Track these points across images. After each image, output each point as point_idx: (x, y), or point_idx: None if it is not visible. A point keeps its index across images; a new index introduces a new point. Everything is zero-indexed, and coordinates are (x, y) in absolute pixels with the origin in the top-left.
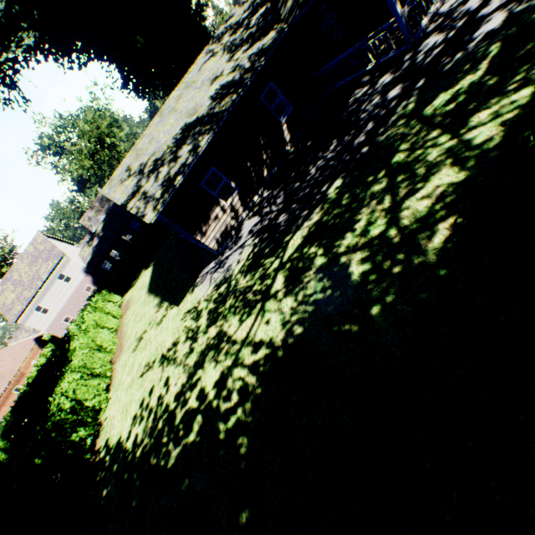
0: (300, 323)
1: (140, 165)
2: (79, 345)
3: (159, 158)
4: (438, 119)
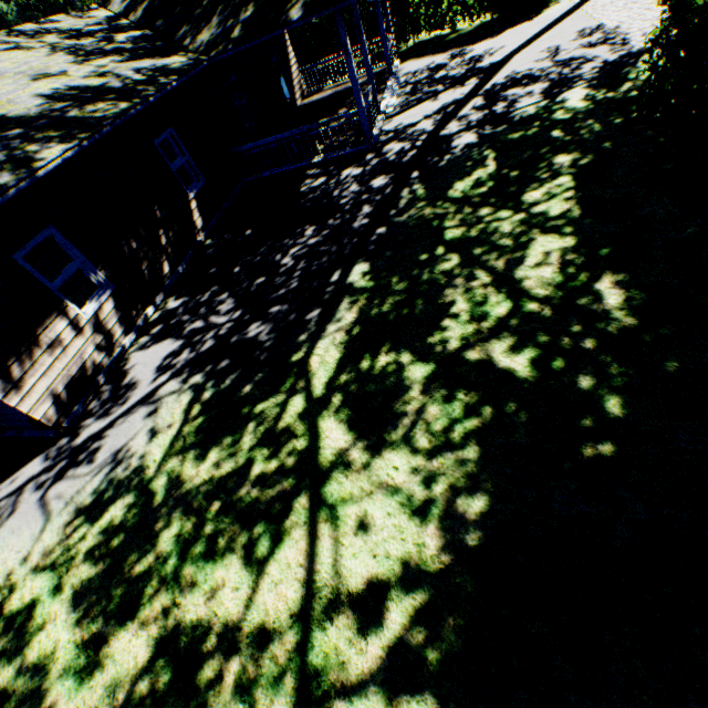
0: (469, 490)
1: None
2: None
3: None
4: (477, 199)
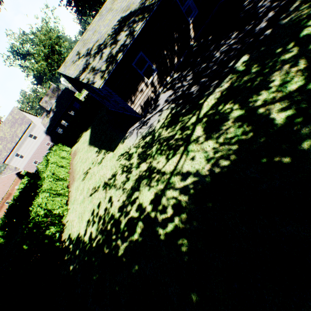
0: (225, 158)
1: (87, 49)
2: (46, 176)
3: (101, 43)
4: None
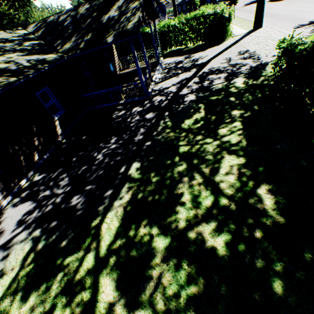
0: None
1: None
2: None
3: None
4: (195, 130)
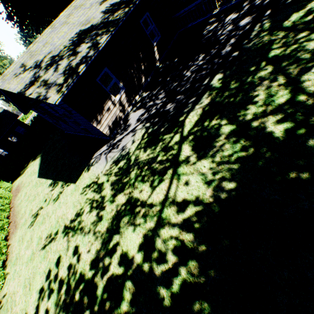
0: (229, 180)
1: (36, 61)
2: None
3: (56, 55)
4: (301, 26)
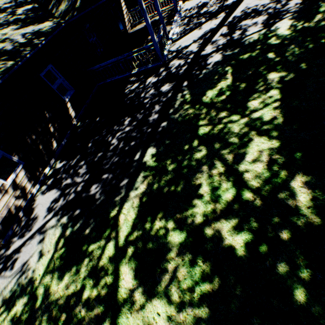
0: None
1: None
2: None
3: None
4: (219, 104)
